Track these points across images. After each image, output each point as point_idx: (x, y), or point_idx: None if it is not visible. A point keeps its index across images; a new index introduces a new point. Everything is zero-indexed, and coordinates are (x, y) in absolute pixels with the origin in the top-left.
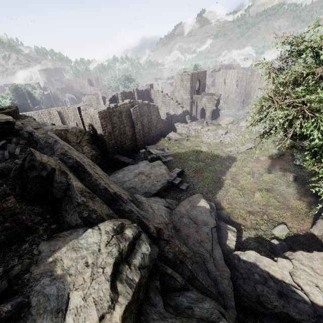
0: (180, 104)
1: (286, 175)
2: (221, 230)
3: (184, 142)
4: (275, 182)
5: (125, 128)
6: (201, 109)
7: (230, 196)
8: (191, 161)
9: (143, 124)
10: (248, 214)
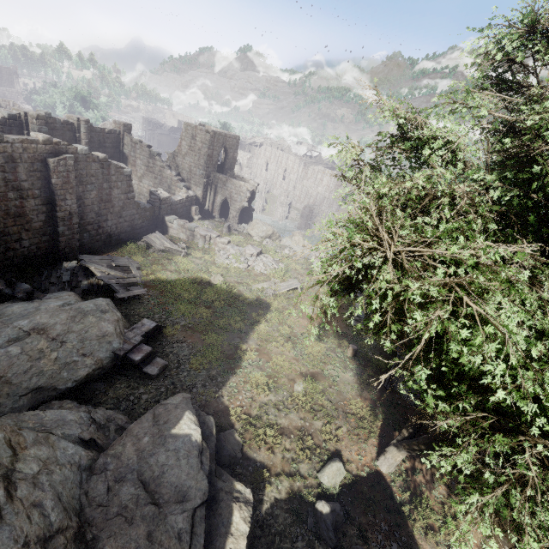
0: (185, 182)
1: (343, 345)
2: (218, 504)
3: (180, 257)
4: (328, 360)
5: (24, 203)
6: (222, 201)
7: (252, 391)
8: (183, 304)
9: (85, 202)
10: (280, 435)
